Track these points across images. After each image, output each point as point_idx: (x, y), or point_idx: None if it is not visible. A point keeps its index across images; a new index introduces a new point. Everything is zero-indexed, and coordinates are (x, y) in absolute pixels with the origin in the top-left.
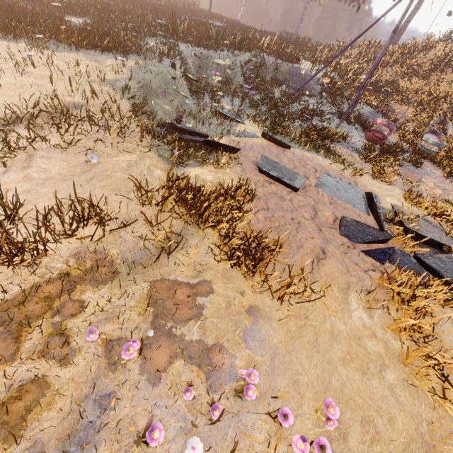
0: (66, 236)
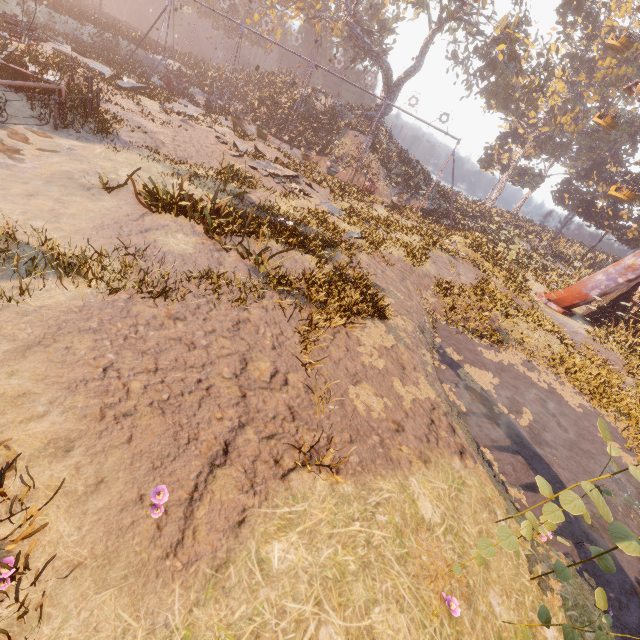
0: None
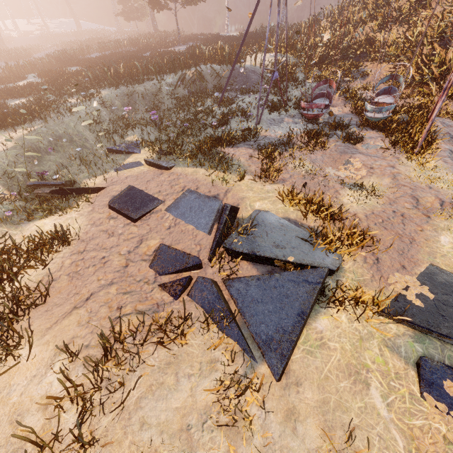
0: None
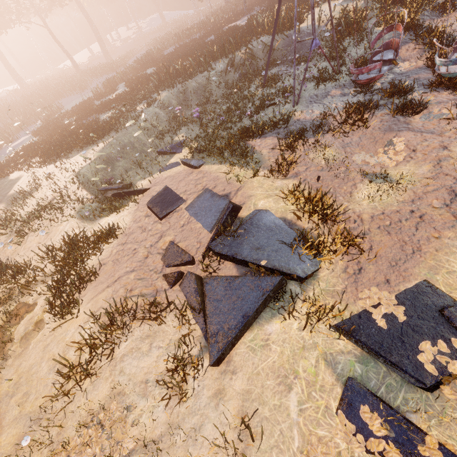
0: (7, 281)
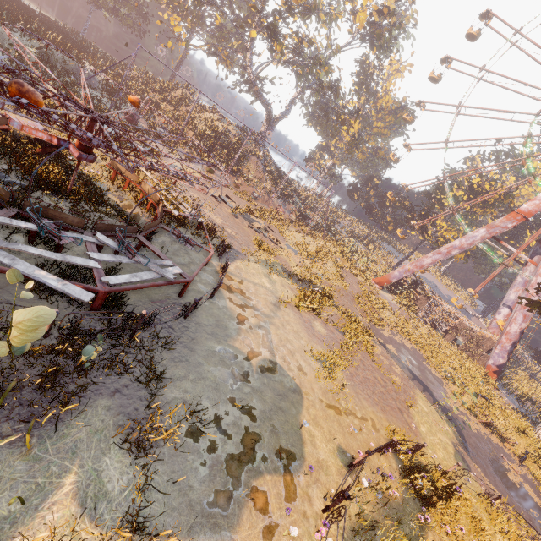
0: None
